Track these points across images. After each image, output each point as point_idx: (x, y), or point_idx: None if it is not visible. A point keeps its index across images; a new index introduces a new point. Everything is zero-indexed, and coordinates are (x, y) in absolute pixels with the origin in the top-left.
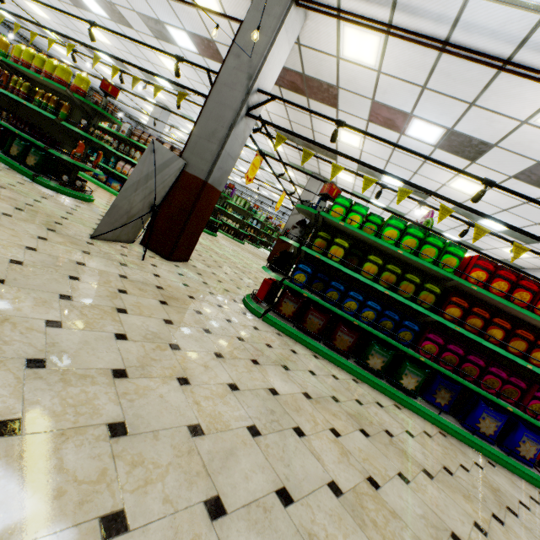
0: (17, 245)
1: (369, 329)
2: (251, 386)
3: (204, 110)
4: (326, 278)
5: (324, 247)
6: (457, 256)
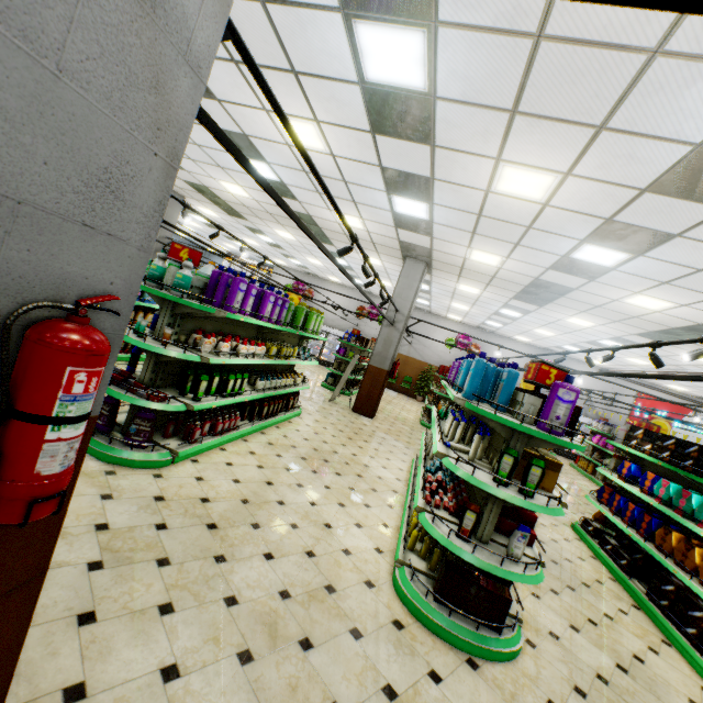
0: None
1: None
2: None
3: None
4: None
5: None
6: None
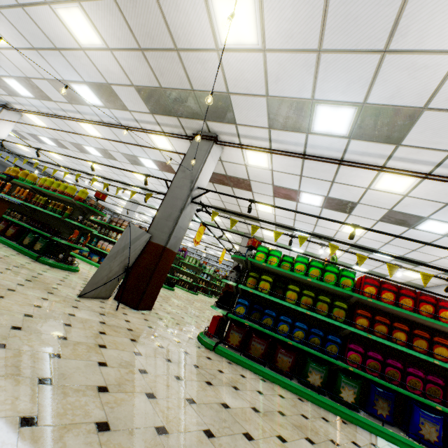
0: (28, 304)
1: (302, 347)
2: (205, 401)
3: (163, 202)
4: (261, 308)
5: (255, 283)
6: (350, 278)
